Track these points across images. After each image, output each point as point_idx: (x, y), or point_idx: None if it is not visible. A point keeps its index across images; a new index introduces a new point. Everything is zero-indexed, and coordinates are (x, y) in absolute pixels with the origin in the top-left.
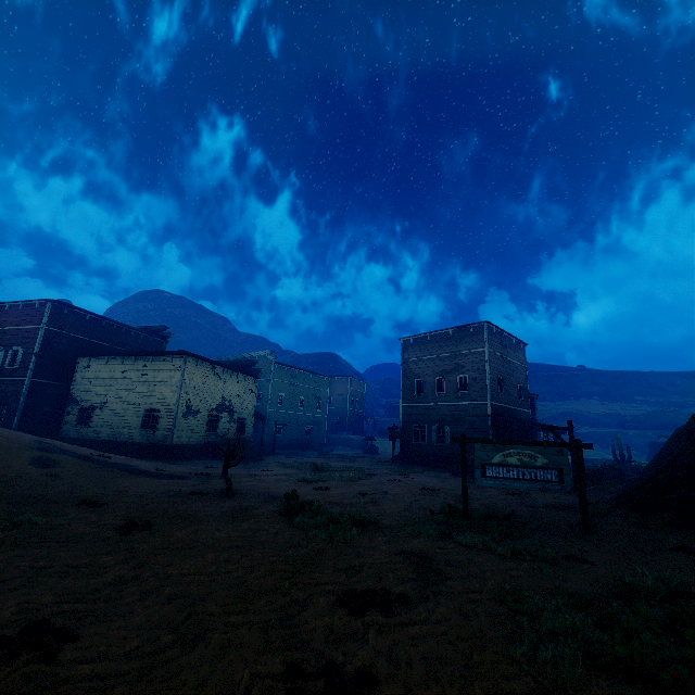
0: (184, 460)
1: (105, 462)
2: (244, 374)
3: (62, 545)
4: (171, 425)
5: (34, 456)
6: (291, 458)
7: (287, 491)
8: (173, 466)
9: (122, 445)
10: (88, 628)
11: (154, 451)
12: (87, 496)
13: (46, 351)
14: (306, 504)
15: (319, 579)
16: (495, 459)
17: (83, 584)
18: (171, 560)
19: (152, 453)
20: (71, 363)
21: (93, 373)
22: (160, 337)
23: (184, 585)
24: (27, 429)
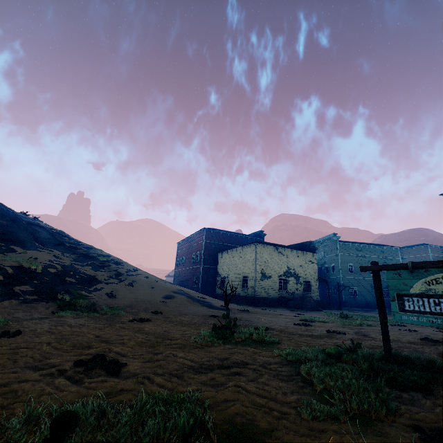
0: (263, 307)
1: (198, 299)
2: (302, 250)
3: (103, 320)
4: (253, 284)
5: (167, 294)
6: (349, 312)
7: (271, 322)
8: (237, 306)
9: (236, 297)
10: (21, 336)
11: (248, 300)
12: (162, 310)
13: (206, 252)
14: (229, 322)
15: (122, 350)
16: (415, 288)
17: (65, 328)
18: (108, 330)
19: (248, 301)
20: (217, 256)
21: (223, 259)
22: (260, 237)
23: (80, 337)
24: (204, 289)
